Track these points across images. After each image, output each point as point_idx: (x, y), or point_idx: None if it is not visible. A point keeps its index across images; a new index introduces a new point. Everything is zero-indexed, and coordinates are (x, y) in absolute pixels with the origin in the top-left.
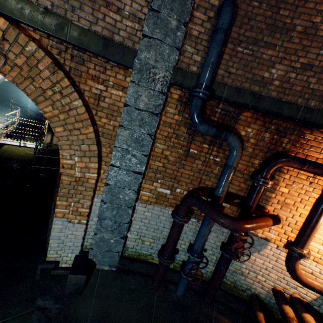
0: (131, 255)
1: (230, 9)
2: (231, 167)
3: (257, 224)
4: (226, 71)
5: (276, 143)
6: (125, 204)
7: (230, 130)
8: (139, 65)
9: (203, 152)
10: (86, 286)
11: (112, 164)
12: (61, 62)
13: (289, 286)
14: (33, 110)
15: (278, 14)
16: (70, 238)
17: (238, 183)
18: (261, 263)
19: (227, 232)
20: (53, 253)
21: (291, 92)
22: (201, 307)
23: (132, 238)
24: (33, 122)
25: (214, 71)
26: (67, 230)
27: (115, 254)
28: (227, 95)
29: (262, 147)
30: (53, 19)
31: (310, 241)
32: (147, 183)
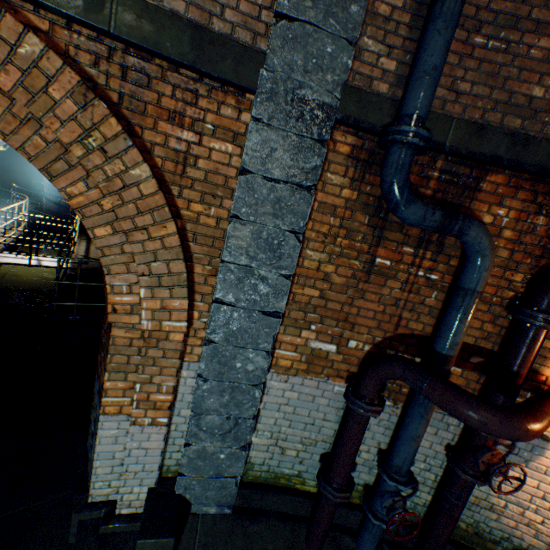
0: (259, 478)
1: None
2: (474, 293)
3: (549, 417)
4: (450, 90)
5: None
6: (248, 379)
7: (469, 215)
8: (269, 82)
9: (403, 262)
10: None
11: (217, 299)
12: (101, 82)
13: None
14: (52, 200)
15: None
16: (136, 457)
17: (479, 323)
18: (533, 485)
19: (456, 424)
20: (101, 486)
21: None
22: None
23: (261, 445)
24: (53, 221)
25: None
26: (130, 441)
27: (230, 481)
28: (456, 139)
29: (529, 245)
30: None
31: None
32: (288, 333)
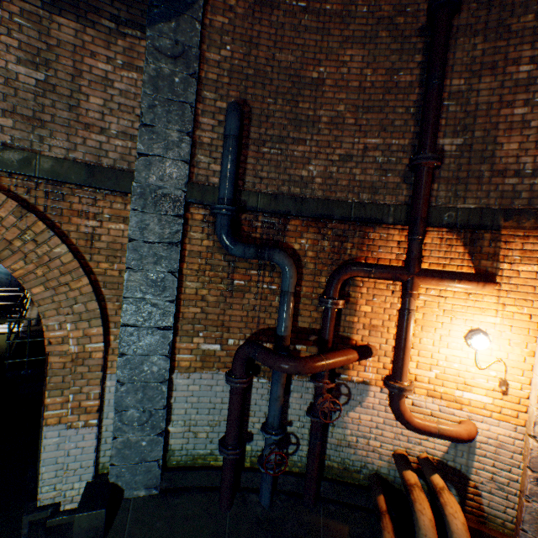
0: (181, 462)
1: (236, 114)
2: (288, 293)
3: (331, 359)
4: (256, 177)
5: (340, 251)
6: (155, 378)
7: (275, 247)
8: (139, 188)
9: (253, 281)
10: (109, 531)
11: (124, 324)
12: (32, 202)
13: (413, 444)
14: (3, 272)
15: (299, 108)
16: (74, 456)
17: (309, 313)
18: (369, 420)
19: (313, 386)
20: (48, 490)
21: (338, 188)
22: (301, 515)
23: (177, 433)
24: (5, 291)
25: (242, 179)
26: (68, 443)
27: (153, 464)
28: (263, 204)
29: (324, 259)
30: (15, 155)
31: (407, 367)
32: (183, 341)
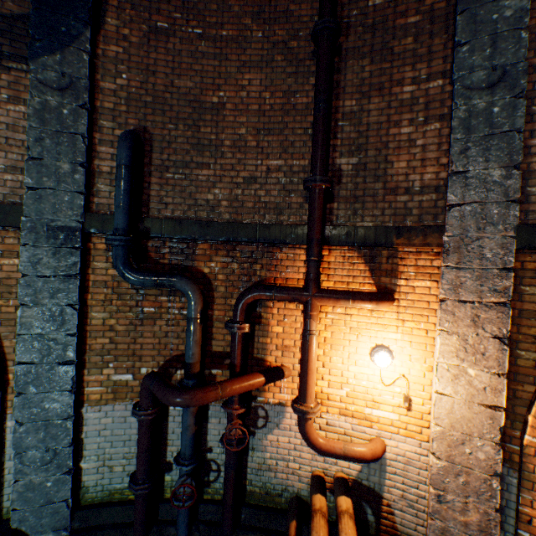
0: (97, 499)
1: (126, 143)
2: (193, 319)
3: (228, 387)
4: (161, 203)
5: (250, 273)
6: (58, 415)
7: (178, 273)
8: (29, 223)
9: (164, 307)
10: None
11: (21, 362)
12: None
13: (329, 464)
14: None
15: (201, 132)
16: None
17: (222, 336)
18: (287, 441)
19: None
20: None
21: (245, 210)
22: None
23: (91, 468)
24: None
25: (146, 206)
26: None
27: (61, 505)
28: (168, 230)
29: (235, 281)
30: None
31: (311, 389)
32: (92, 373)
